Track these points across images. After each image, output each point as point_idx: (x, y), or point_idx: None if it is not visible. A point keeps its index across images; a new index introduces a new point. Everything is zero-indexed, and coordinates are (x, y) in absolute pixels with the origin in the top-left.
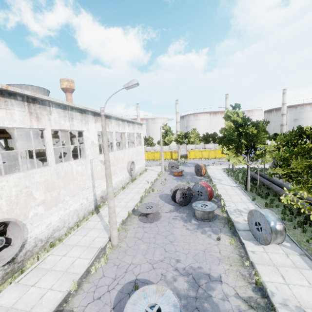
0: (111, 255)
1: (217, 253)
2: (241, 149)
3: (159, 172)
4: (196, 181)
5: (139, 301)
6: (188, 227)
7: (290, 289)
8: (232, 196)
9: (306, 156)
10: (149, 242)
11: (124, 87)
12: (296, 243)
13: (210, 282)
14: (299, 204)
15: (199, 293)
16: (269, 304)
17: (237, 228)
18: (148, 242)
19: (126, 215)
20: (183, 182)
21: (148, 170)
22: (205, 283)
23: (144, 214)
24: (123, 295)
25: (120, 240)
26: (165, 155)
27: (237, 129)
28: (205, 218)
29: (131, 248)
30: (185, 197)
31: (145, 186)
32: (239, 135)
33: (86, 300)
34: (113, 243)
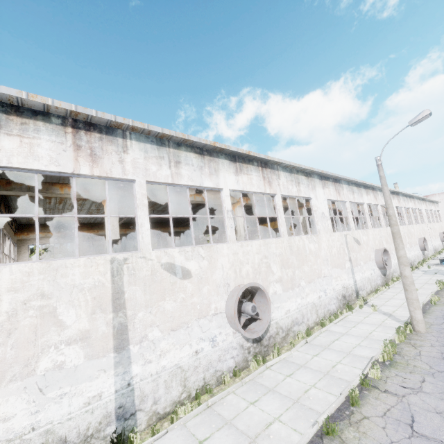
0: None
1: None
2: None
3: None
4: None
5: None
6: None
7: None
8: None
9: None
10: None
11: None
12: None
13: None
14: None
15: None
16: None
17: None
18: None
19: None
20: None
21: None
22: None
23: None
24: None
25: None
26: None
27: None
28: None
29: None
30: None
31: None
32: None
33: None
34: None
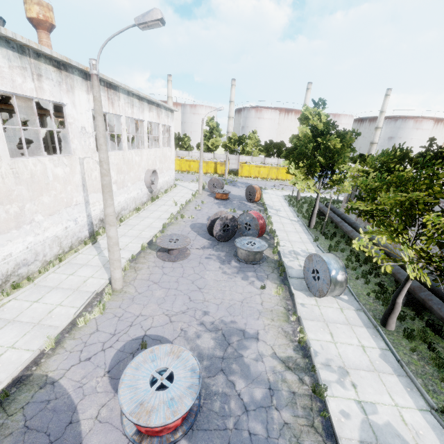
0: (111, 303)
1: (259, 304)
2: (314, 170)
3: (195, 192)
4: (245, 208)
5: (144, 364)
6: (225, 270)
7: (337, 348)
8: (290, 233)
9: (402, 188)
10: (168, 287)
11: (135, 21)
12: (354, 297)
13: (244, 340)
14: (373, 252)
15: (227, 352)
16: (310, 365)
17: (289, 275)
18: (167, 288)
19: (138, 249)
20: (227, 208)
21: (179, 187)
22: (238, 341)
23: (165, 250)
24: (124, 355)
25: (126, 283)
26: (207, 167)
27: (314, 139)
28: (250, 260)
29: (142, 294)
30: (226, 230)
31: (171, 210)
32: (315, 148)
33: (68, 362)
34: (115, 288)
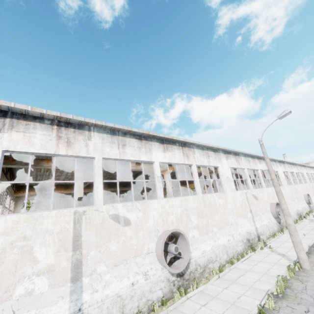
0: None
1: None
2: None
3: None
4: None
5: None
6: None
7: None
8: None
9: None
10: None
11: None
12: None
13: None
14: None
15: None
16: None
17: None
18: None
19: None
20: None
21: None
22: None
23: None
24: None
25: None
26: None
27: None
28: None
29: None
30: None
31: None
32: None
33: None
34: None
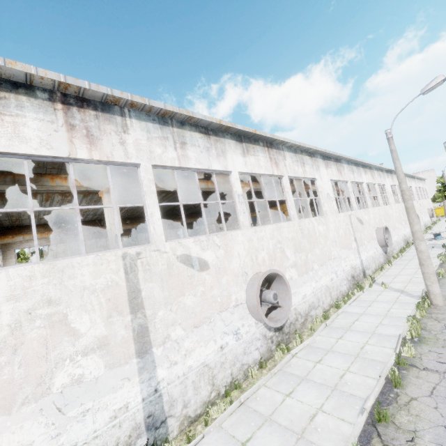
0: None
1: None
2: None
3: None
4: None
5: None
6: None
7: None
8: None
9: None
10: None
11: None
12: None
13: None
14: None
15: None
16: None
17: None
18: None
19: None
20: None
21: (442, 220)
22: None
23: None
24: None
25: None
26: None
27: None
28: None
29: None
30: None
31: None
32: None
33: None
34: None
